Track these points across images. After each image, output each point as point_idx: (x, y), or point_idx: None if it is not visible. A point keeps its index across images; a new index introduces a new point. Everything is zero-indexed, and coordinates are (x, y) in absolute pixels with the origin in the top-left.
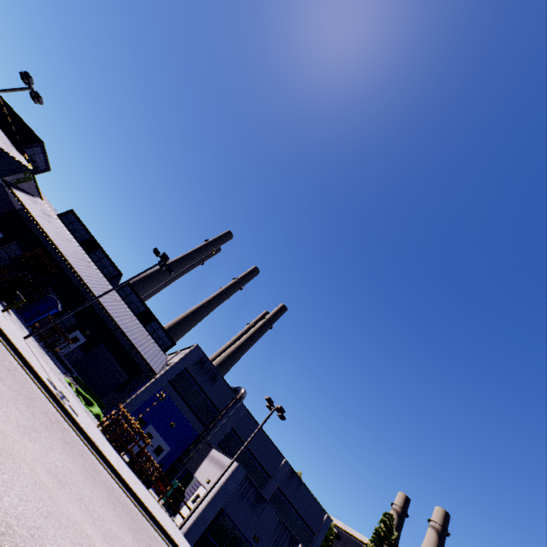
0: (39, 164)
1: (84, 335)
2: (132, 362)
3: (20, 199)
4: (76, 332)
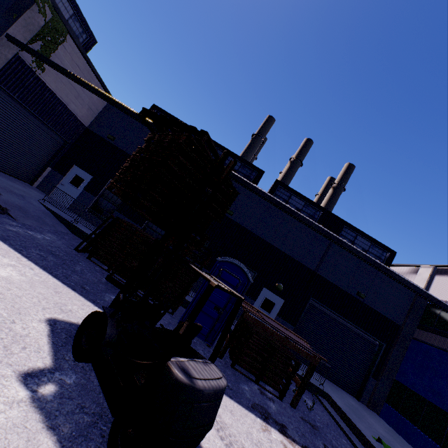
0: (72, 28)
1: (275, 293)
2: (373, 316)
3: (55, 64)
4: (261, 291)
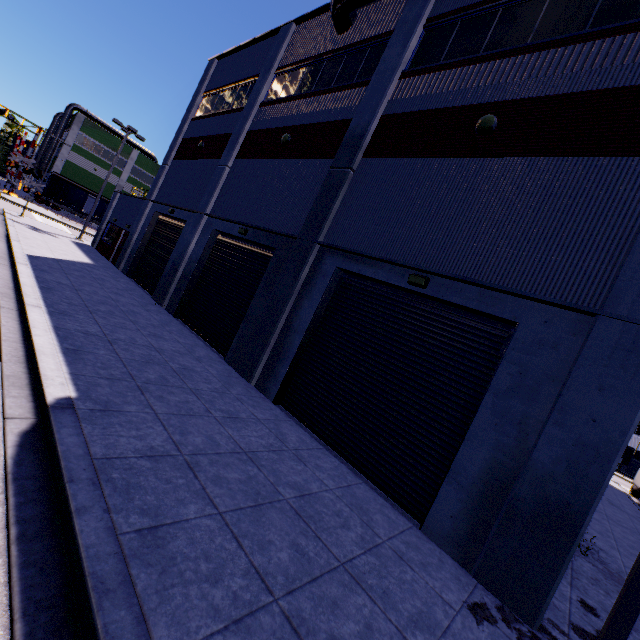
0: None
1: None
2: None
3: None
4: None
